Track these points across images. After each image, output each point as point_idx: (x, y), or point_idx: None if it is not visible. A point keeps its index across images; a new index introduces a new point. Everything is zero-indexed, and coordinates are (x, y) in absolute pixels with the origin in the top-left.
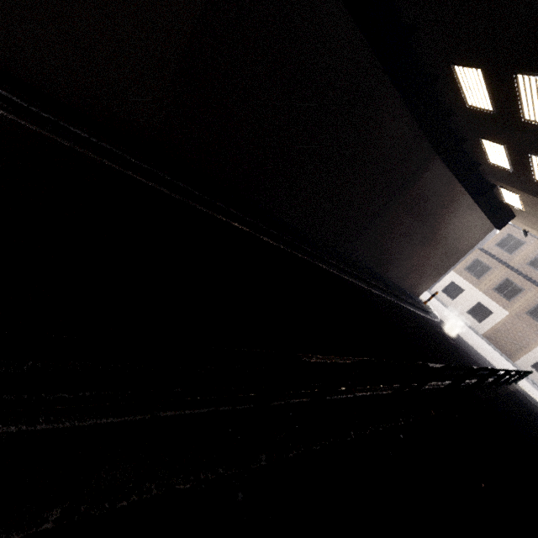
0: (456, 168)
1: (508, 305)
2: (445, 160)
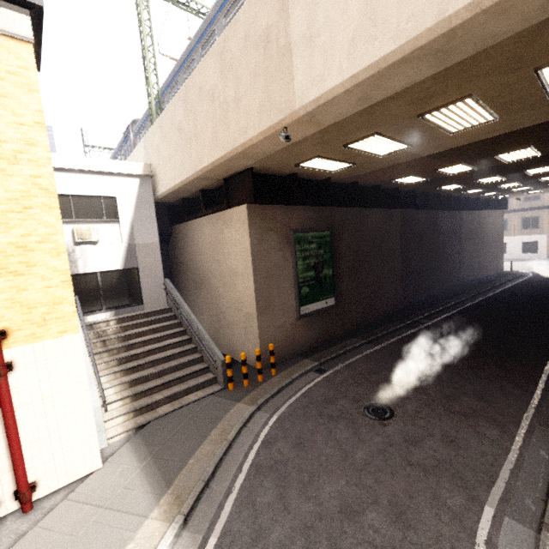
0: (472, 208)
1: (540, 231)
2: (467, 210)
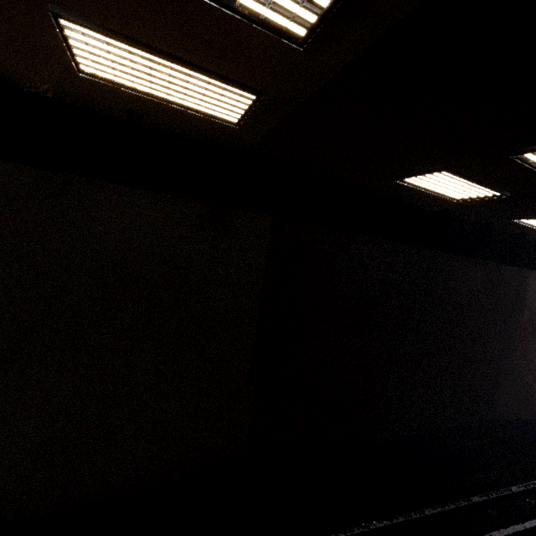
0: None
1: None
2: None
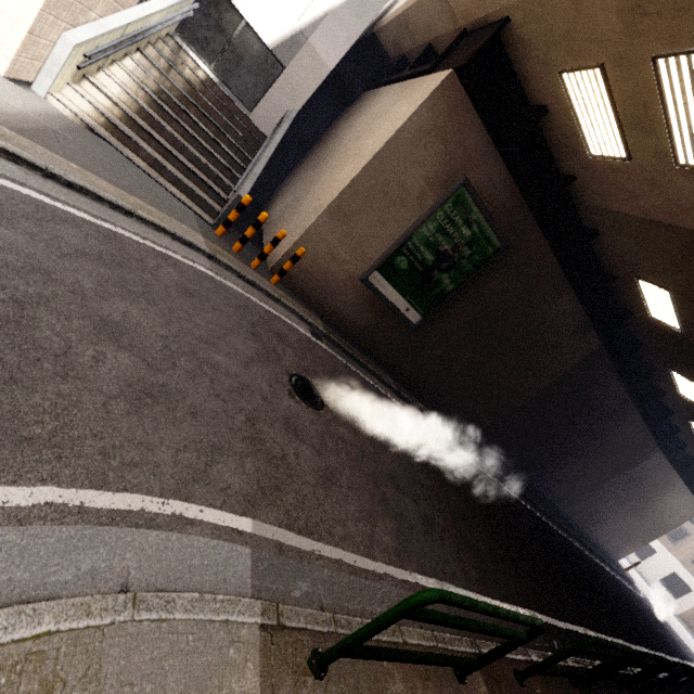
0: (674, 462)
1: None
2: (667, 456)
